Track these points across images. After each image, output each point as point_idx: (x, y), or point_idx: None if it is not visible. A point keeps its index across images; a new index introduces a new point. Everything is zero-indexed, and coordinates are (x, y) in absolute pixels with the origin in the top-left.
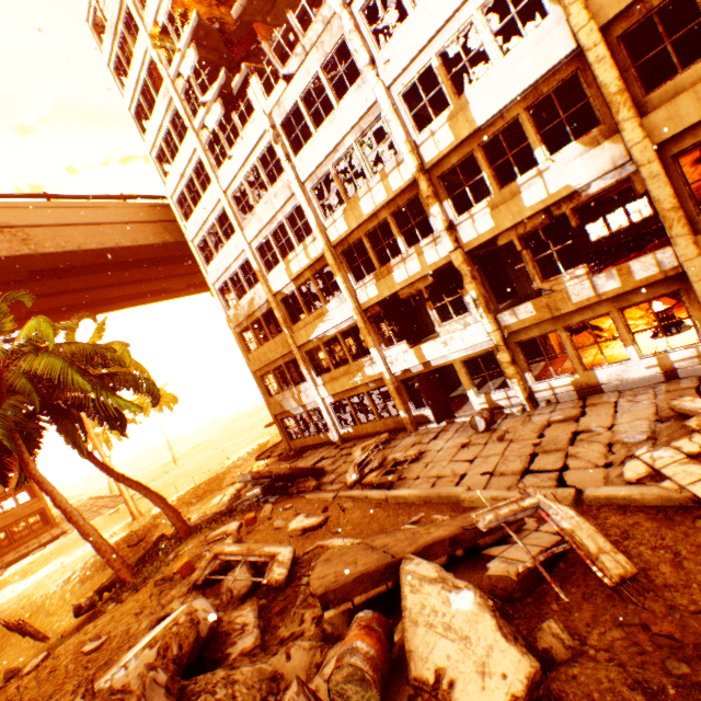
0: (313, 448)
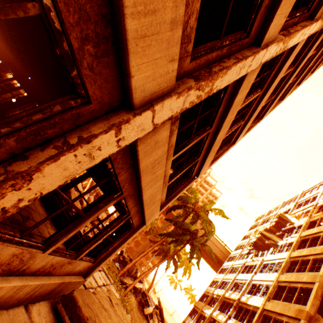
0: None
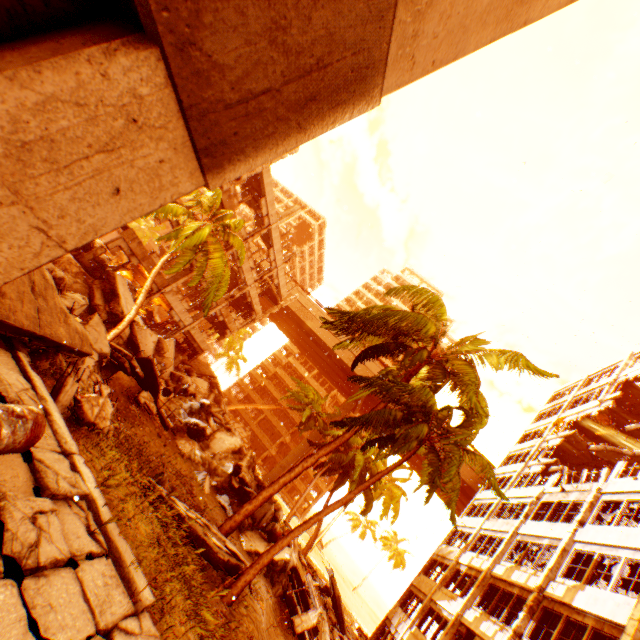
0: None
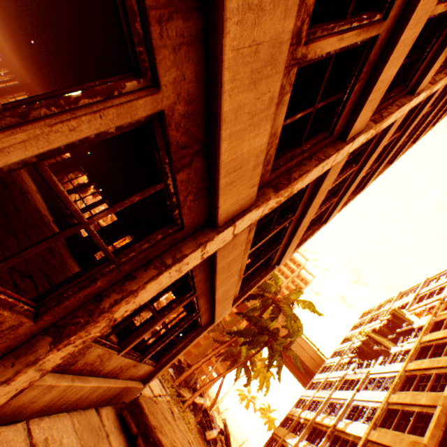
0: None
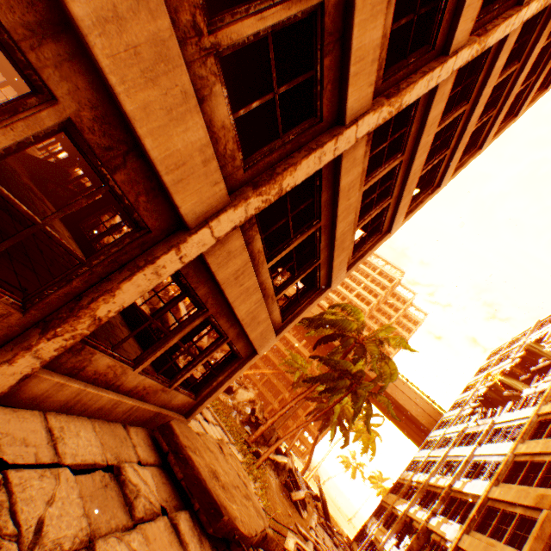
0: (352, 550)
